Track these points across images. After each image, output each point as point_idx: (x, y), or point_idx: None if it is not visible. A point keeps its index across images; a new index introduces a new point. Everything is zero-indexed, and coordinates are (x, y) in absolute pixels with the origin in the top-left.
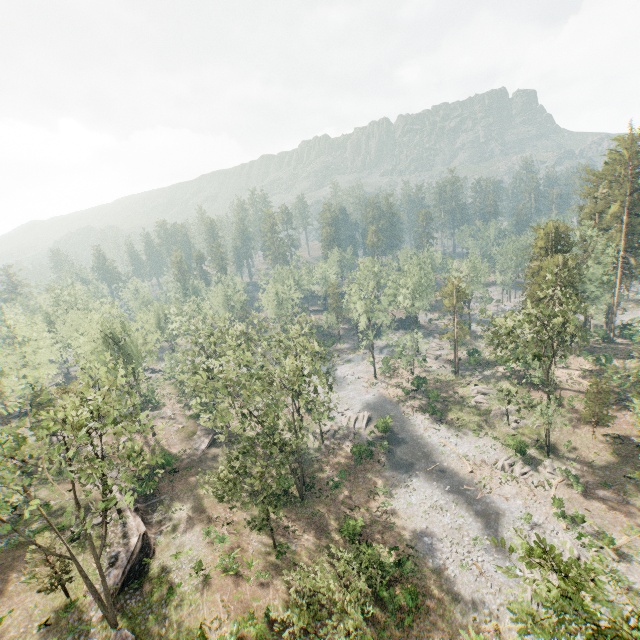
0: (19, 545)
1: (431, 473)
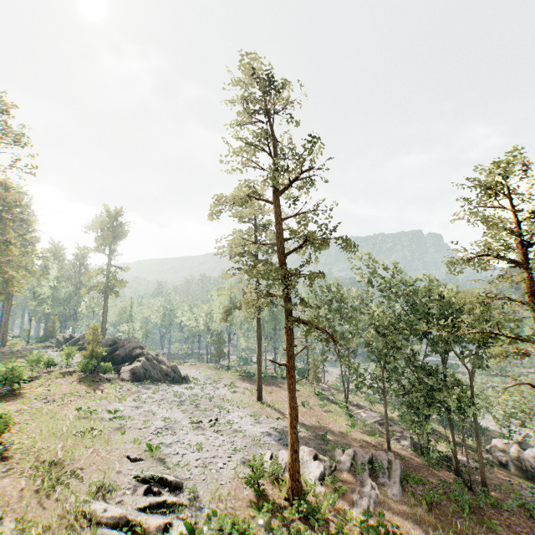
0: (268, 379)
1: None
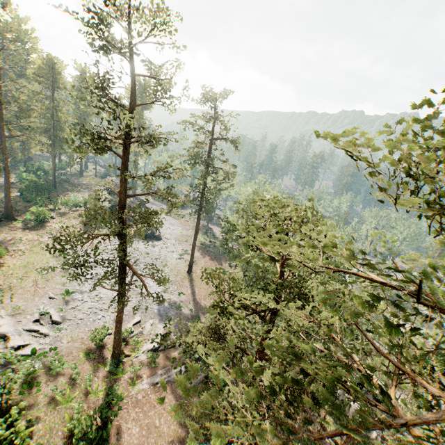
0: (219, 254)
1: None
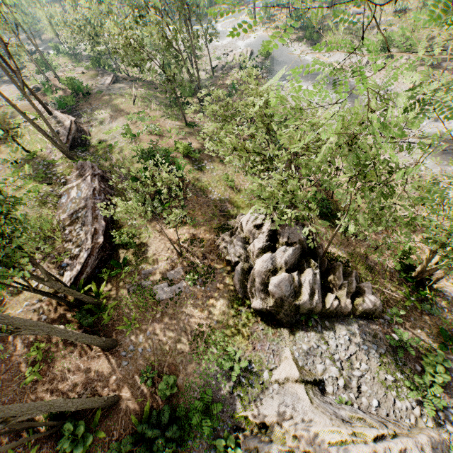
0: None
1: (307, 77)
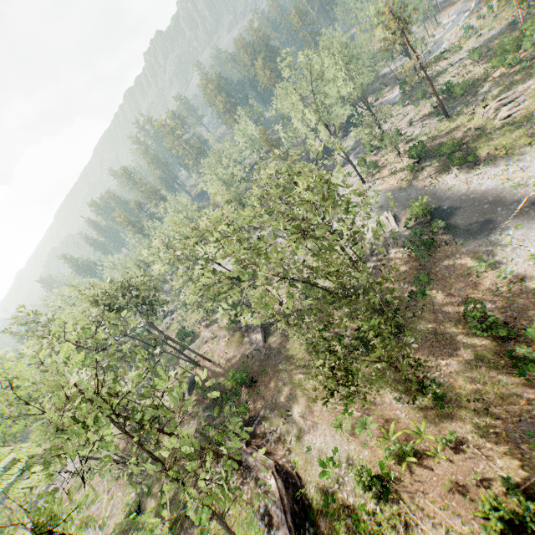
0: None
1: (523, 213)
